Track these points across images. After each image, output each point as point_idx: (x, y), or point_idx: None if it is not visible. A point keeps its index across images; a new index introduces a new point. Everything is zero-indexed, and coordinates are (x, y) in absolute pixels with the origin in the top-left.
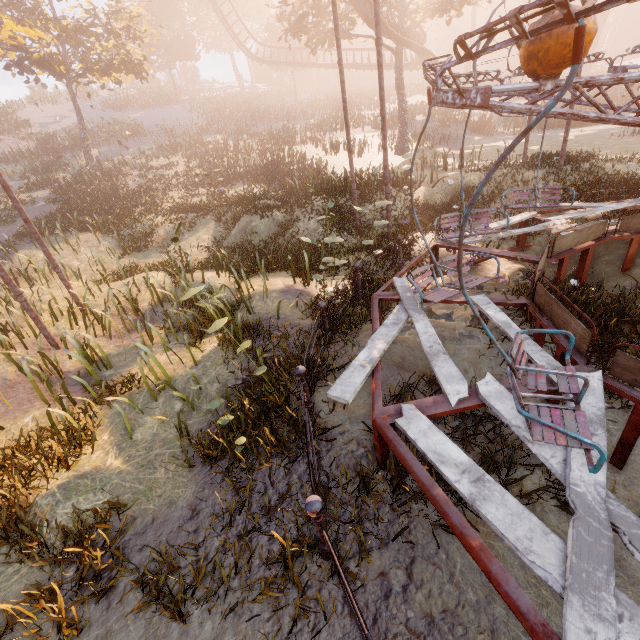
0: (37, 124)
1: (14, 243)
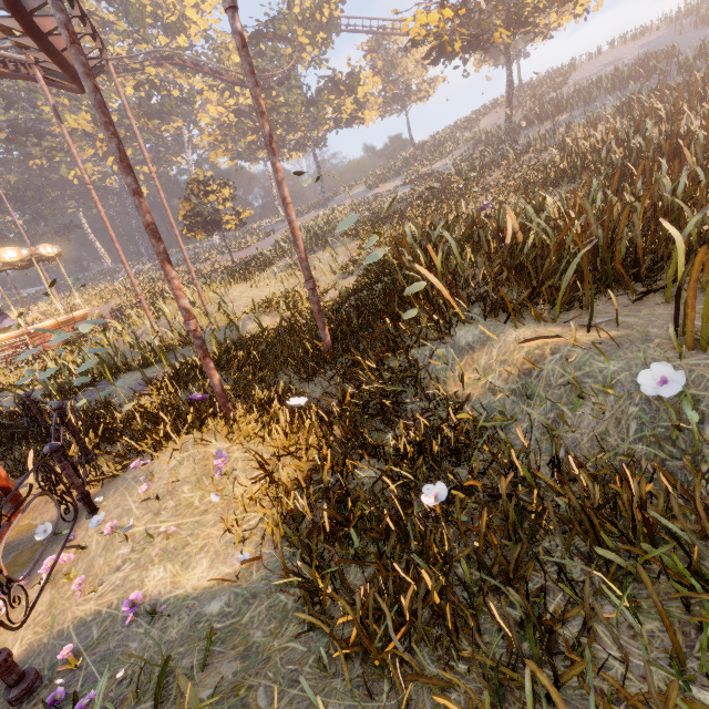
0: (574, 82)
1: (332, 240)
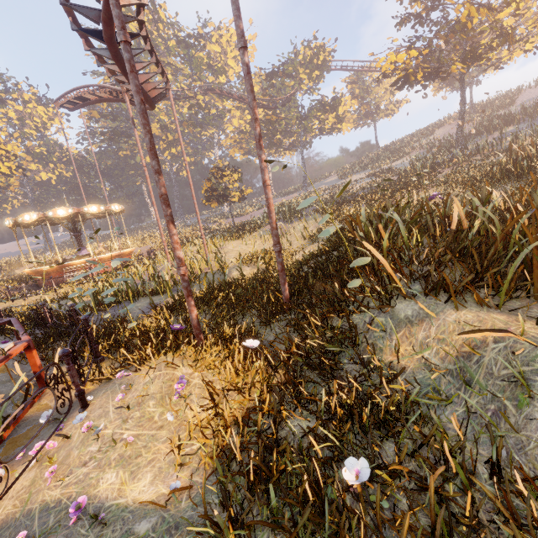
0: (521, 102)
1: (306, 214)
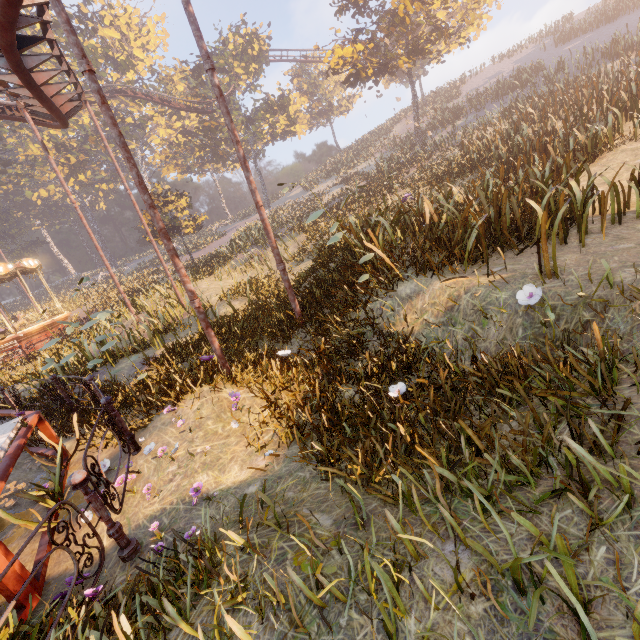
0: (466, 93)
1: (281, 235)
